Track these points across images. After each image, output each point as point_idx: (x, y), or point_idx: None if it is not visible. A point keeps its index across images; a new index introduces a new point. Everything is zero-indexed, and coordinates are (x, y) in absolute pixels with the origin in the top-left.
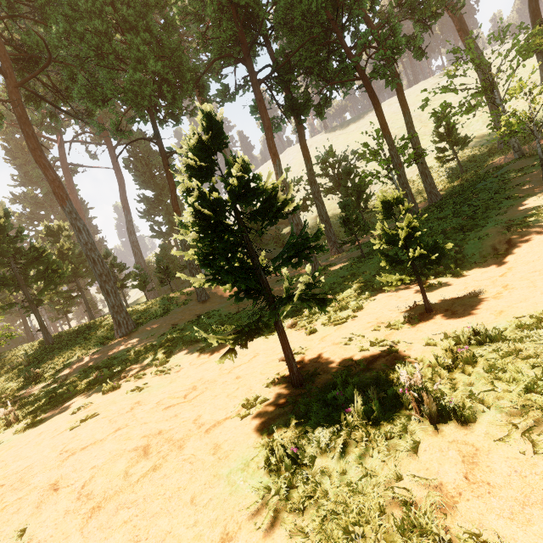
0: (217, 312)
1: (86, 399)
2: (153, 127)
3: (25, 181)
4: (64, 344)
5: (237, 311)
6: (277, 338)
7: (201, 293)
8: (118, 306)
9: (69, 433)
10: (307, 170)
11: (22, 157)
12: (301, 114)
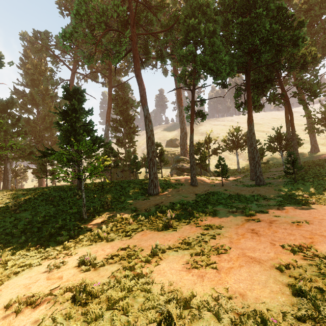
0: (221, 192)
1: (230, 218)
2: (194, 84)
3: (28, 84)
4: (99, 191)
5: (236, 194)
6: (318, 206)
7: (195, 181)
8: (156, 174)
9: (317, 225)
10: (248, 133)
11: (33, 69)
12: (256, 106)
